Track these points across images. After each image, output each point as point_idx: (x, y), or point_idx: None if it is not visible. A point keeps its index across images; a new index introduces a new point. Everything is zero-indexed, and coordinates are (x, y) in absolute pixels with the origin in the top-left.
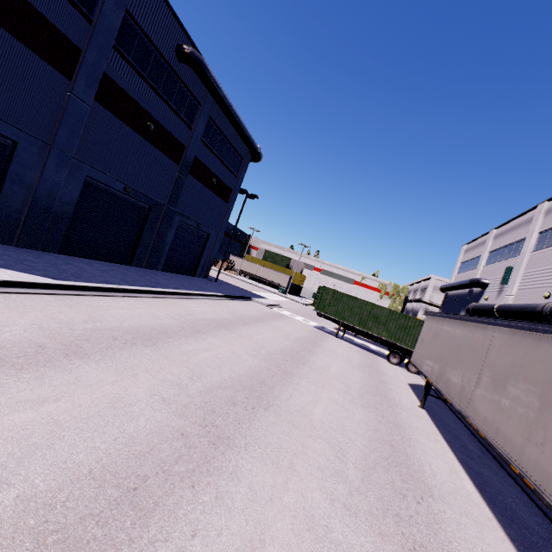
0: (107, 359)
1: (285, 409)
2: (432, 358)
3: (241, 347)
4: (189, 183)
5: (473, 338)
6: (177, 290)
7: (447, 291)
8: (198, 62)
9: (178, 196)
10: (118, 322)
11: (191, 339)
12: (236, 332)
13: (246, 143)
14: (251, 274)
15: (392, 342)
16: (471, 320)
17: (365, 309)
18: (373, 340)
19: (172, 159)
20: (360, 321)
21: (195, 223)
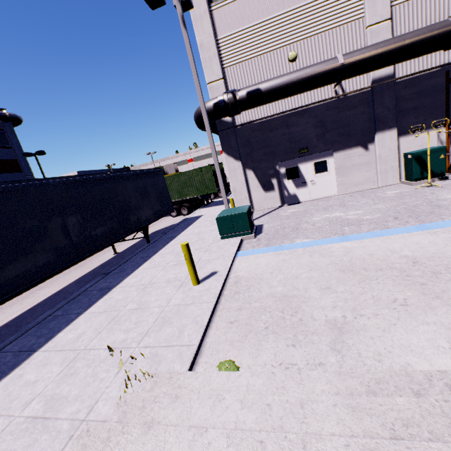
0: None
1: None
2: None
3: None
4: None
5: None
6: None
7: None
8: None
9: None
10: None
11: None
12: None
13: None
14: None
15: None
16: None
17: None
18: None
19: None
20: None
21: None
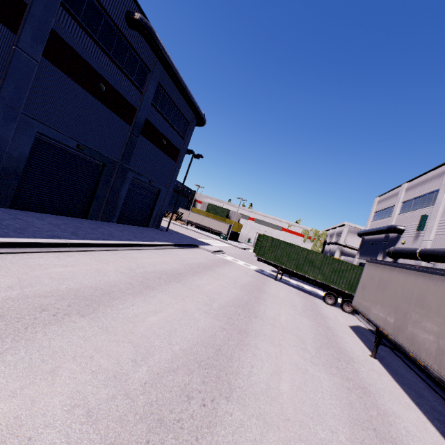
0: (20, 345)
1: (250, 392)
2: (382, 307)
3: (193, 302)
4: (141, 143)
5: (444, 294)
6: (129, 241)
7: (363, 236)
8: (147, 28)
9: (130, 154)
10: (55, 284)
11: (139, 298)
12: (187, 284)
13: (192, 108)
14: (197, 224)
15: (326, 285)
16: (436, 273)
17: (301, 254)
18: (309, 282)
19: (125, 120)
20: (297, 265)
21: (147, 180)
